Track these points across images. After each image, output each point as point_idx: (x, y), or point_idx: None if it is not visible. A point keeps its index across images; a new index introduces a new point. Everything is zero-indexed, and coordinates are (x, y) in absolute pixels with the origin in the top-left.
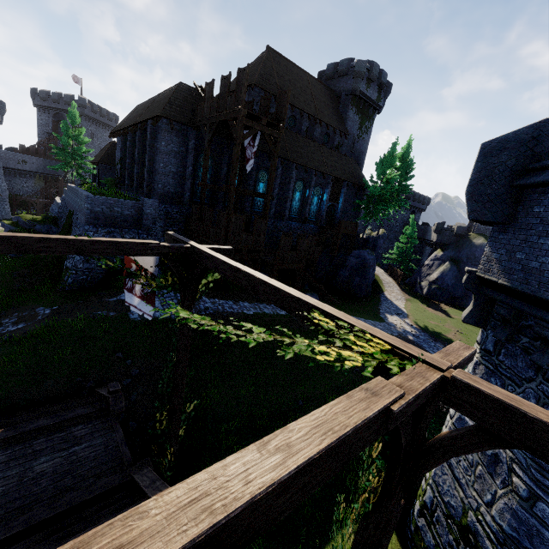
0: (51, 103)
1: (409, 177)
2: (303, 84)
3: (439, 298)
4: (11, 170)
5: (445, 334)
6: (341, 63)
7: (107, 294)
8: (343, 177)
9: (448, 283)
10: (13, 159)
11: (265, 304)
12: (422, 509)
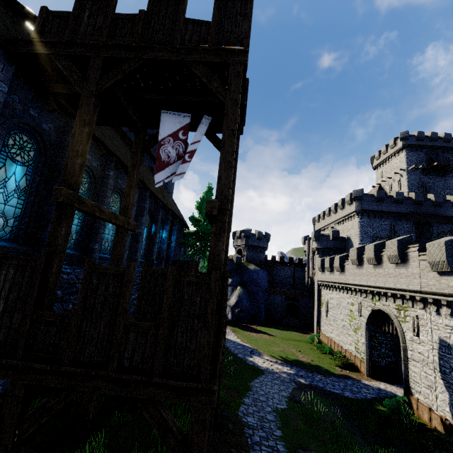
0: None
1: None
2: None
3: (244, 319)
4: None
5: (300, 359)
6: None
7: None
8: (176, 213)
9: (246, 305)
10: None
11: None
12: None
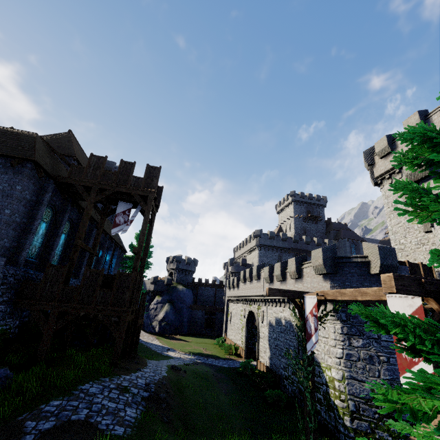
0: None
1: (150, 245)
2: None
3: (169, 331)
4: None
5: (204, 352)
6: (108, 162)
7: None
8: (118, 242)
9: (172, 319)
10: None
11: (148, 366)
12: (352, 416)
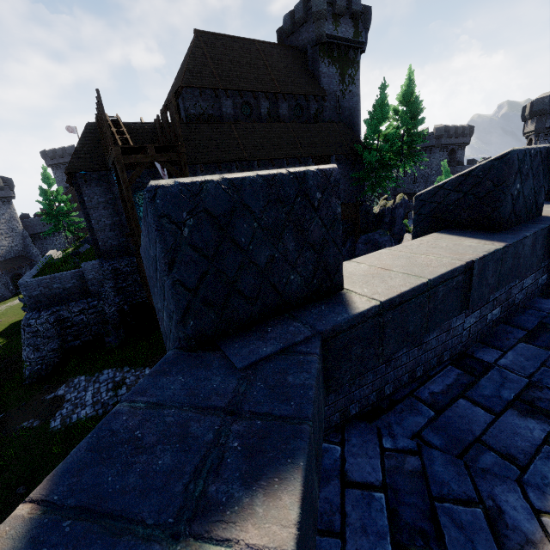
0: (59, 159)
1: (418, 121)
2: (251, 57)
3: None
4: (40, 234)
5: None
6: (296, 10)
7: (52, 387)
8: (327, 151)
9: None
10: (38, 224)
11: None
12: None
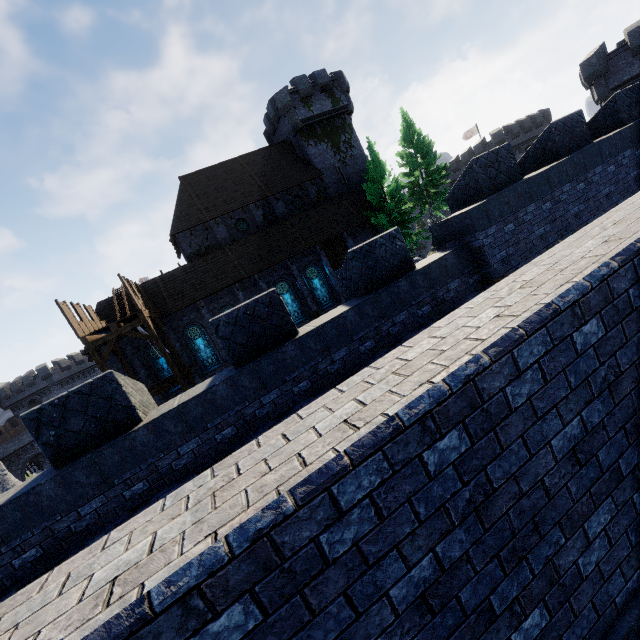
0: None
1: (429, 157)
2: (236, 175)
3: None
4: None
5: None
6: (268, 111)
7: None
8: (335, 231)
9: None
10: None
11: None
12: None
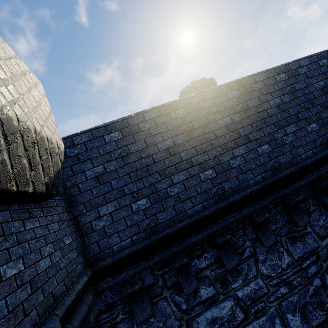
0: None
1: None
2: None
3: None
4: None
5: None
6: (180, 95)
7: None
8: None
9: None
10: None
11: None
12: None
